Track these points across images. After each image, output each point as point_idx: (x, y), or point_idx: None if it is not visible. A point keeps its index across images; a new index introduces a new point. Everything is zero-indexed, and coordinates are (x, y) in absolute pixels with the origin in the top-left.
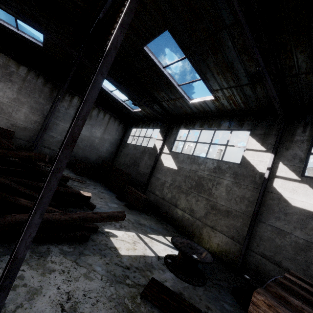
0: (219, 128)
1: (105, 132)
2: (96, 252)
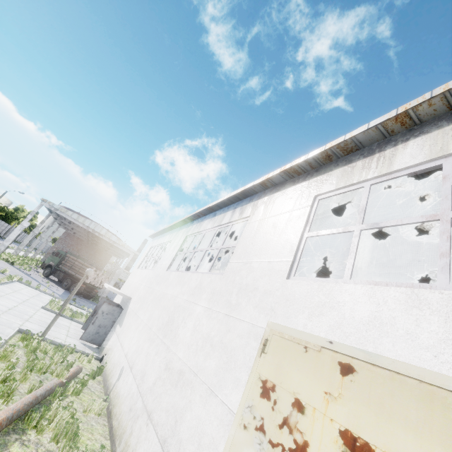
0: None
1: None
2: None
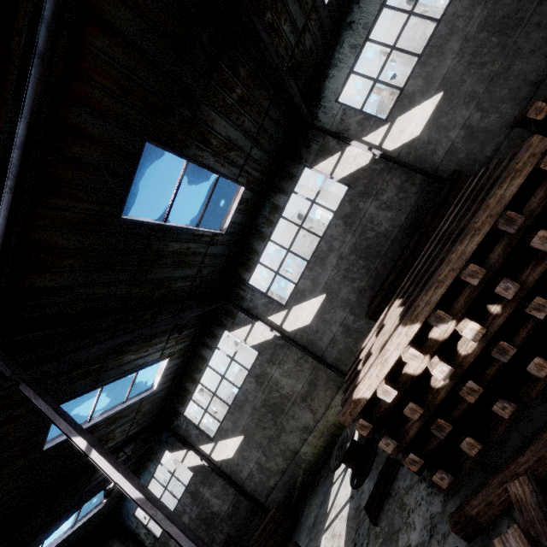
0: (208, 360)
1: None
2: None
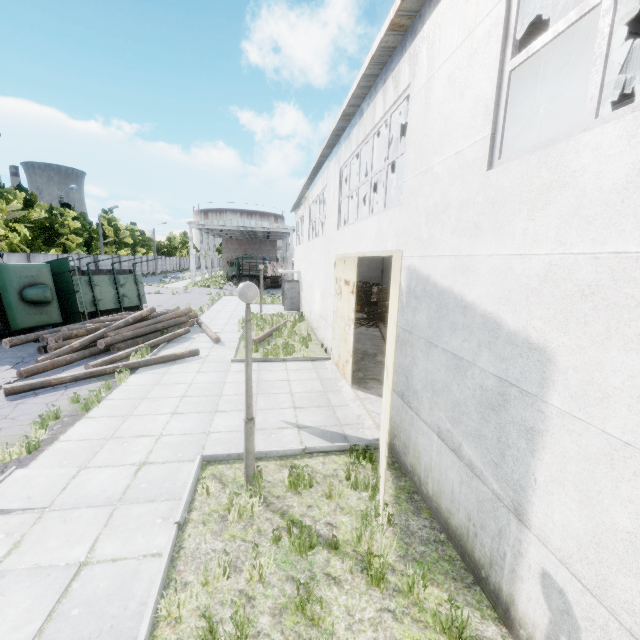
0: None
1: None
2: None
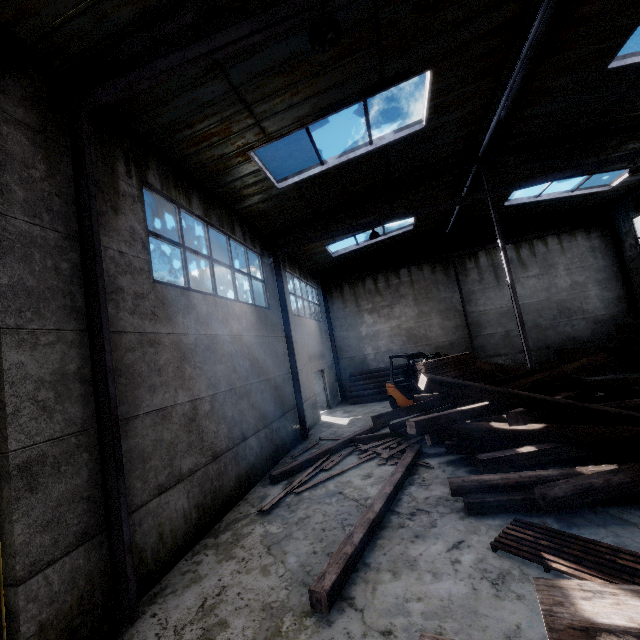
0: None
1: (570, 271)
2: None
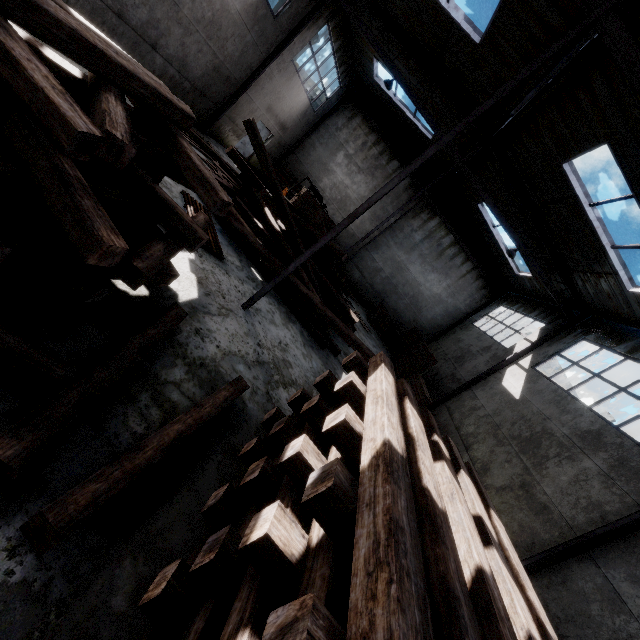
0: None
1: (448, 288)
2: (322, 359)
